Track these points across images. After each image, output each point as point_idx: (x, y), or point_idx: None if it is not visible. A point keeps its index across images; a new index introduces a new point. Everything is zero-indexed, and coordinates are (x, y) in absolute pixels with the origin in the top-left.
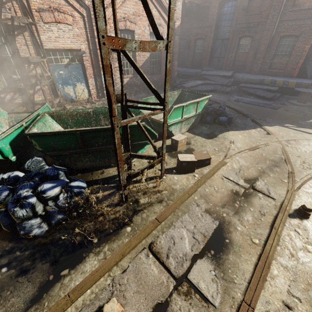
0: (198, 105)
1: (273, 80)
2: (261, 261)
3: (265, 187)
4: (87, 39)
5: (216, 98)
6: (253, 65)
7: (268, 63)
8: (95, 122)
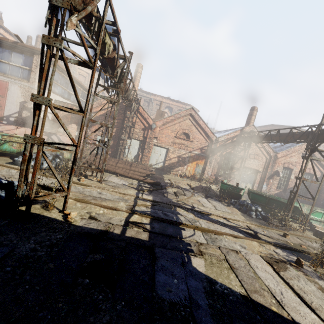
0: None
1: None
2: None
3: None
4: (263, 167)
5: None
6: None
7: None
8: None
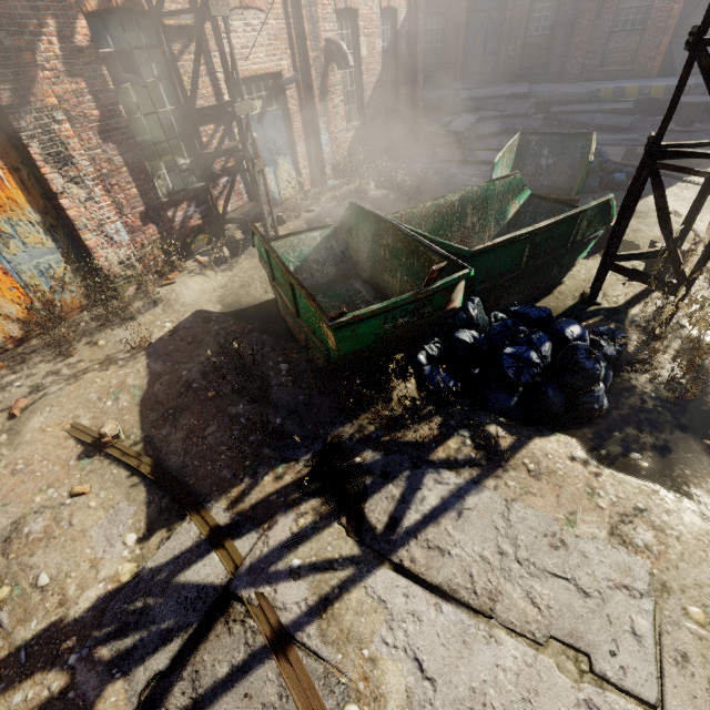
0: None
1: (619, 88)
2: None
3: None
4: (289, 43)
5: None
6: (567, 61)
7: (598, 53)
8: (457, 222)
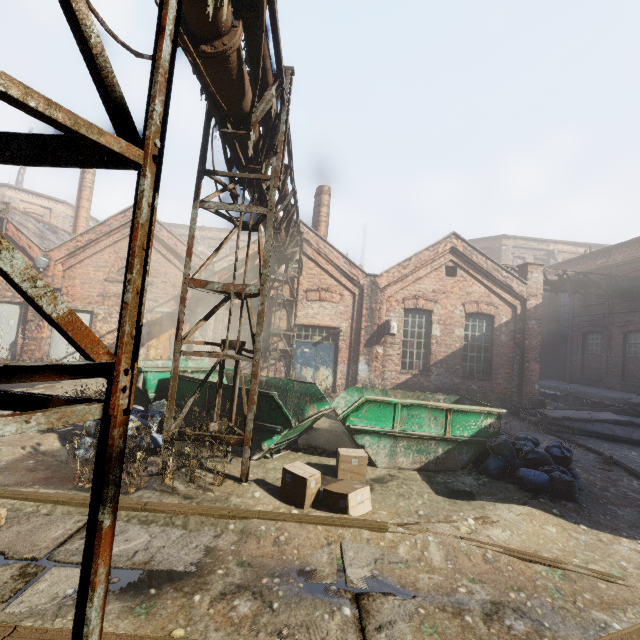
0: (450, 416)
1: None
2: (119, 638)
3: (390, 616)
4: (352, 317)
5: (635, 457)
6: None
7: None
8: None
